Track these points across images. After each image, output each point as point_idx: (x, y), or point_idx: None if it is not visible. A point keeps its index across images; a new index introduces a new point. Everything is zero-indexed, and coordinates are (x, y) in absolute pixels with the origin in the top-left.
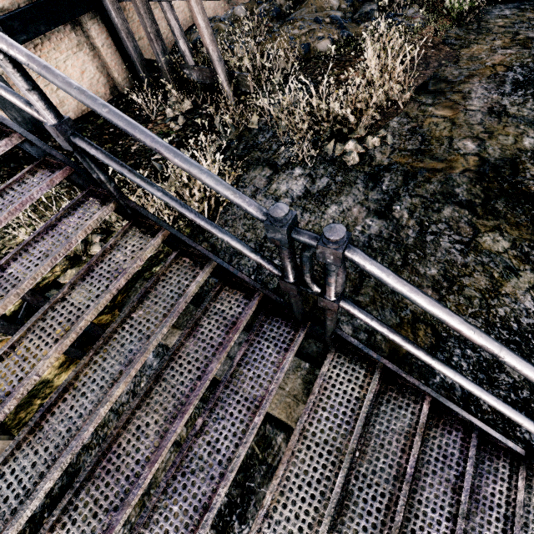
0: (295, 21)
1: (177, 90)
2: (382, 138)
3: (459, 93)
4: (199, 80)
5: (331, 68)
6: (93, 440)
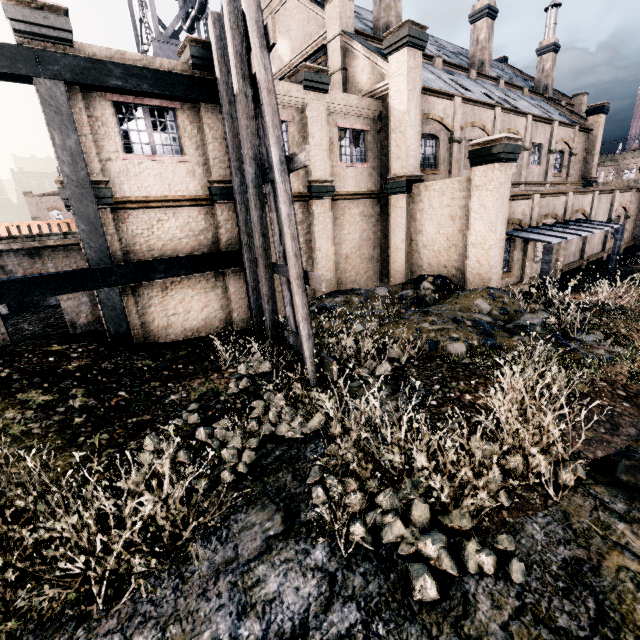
0: (431, 314)
1: (265, 348)
2: (503, 554)
3: None
4: (294, 345)
5: (457, 378)
6: None
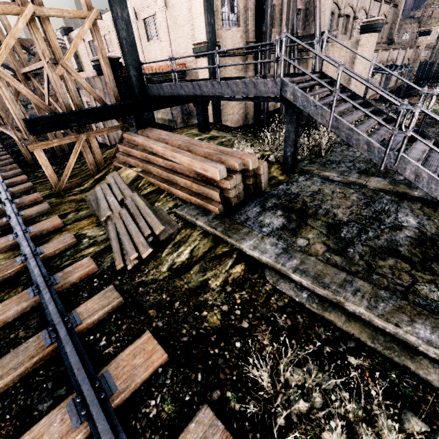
0: None
1: None
2: None
3: (436, 134)
4: None
5: None
6: (301, 190)
